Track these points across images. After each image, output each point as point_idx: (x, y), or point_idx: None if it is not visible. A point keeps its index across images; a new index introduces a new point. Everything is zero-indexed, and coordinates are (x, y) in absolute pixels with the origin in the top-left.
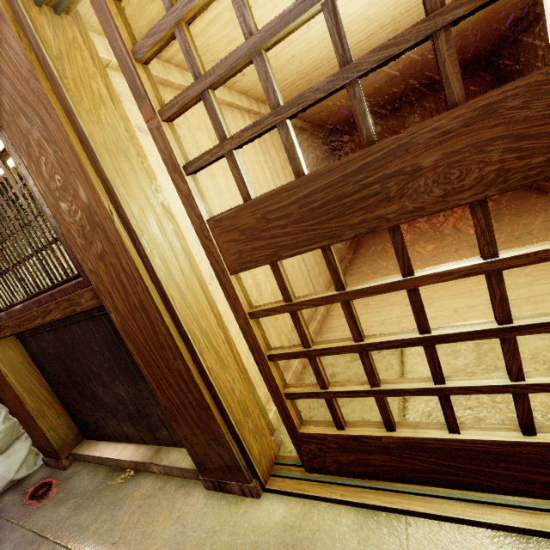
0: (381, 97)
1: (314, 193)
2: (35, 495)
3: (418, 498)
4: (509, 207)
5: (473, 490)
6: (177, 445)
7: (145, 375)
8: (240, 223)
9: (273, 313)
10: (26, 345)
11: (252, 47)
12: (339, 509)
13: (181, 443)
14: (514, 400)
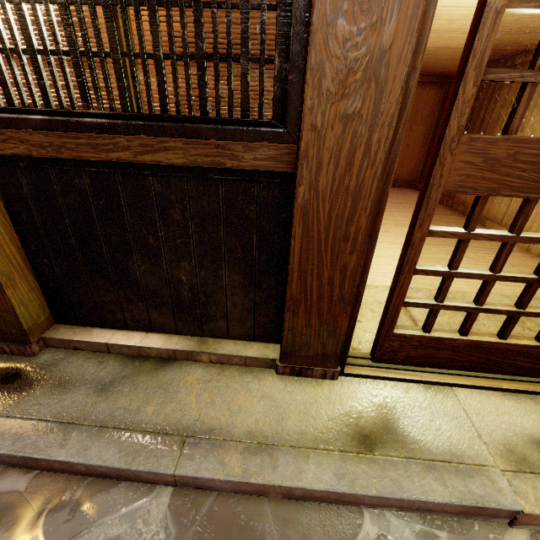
0: None
1: None
2: None
3: (459, 377)
4: None
5: (487, 372)
6: (229, 337)
7: (292, 262)
8: (490, 151)
9: (452, 236)
10: (2, 178)
11: None
12: (406, 385)
13: (238, 335)
14: None
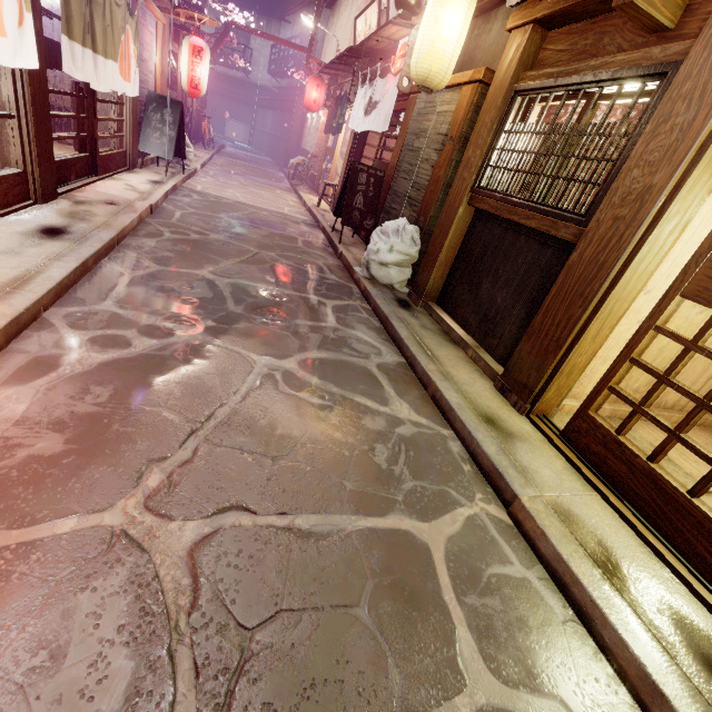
0: None
1: None
2: (400, 302)
3: (615, 498)
4: None
5: (653, 528)
6: (492, 355)
7: (546, 300)
8: None
9: (674, 339)
10: (473, 221)
11: None
12: (562, 458)
13: (497, 356)
14: None
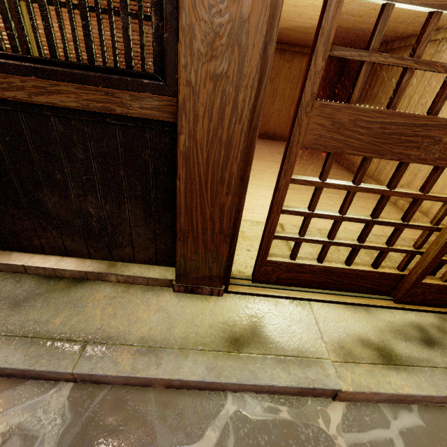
0: (287, 34)
1: (392, 124)
2: None
3: (315, 294)
4: (315, 158)
5: (337, 291)
6: (135, 262)
7: (179, 200)
8: (336, 116)
9: (309, 184)
10: None
11: (442, 6)
12: (275, 300)
13: (143, 260)
14: (380, 254)
